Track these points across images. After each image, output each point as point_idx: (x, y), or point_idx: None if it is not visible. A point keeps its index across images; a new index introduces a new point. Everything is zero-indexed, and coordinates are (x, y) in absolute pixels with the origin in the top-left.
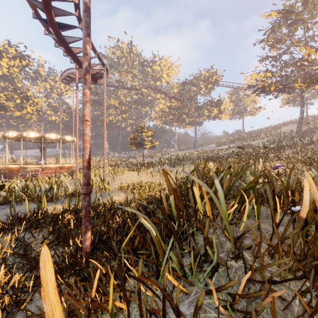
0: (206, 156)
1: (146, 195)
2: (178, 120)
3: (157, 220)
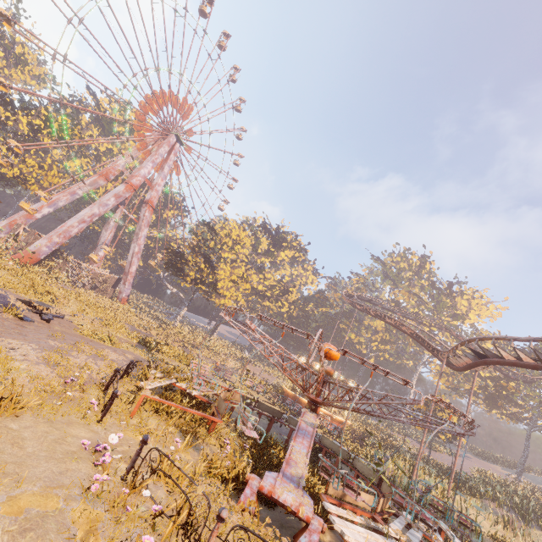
0: None
1: None
2: (490, 402)
3: None
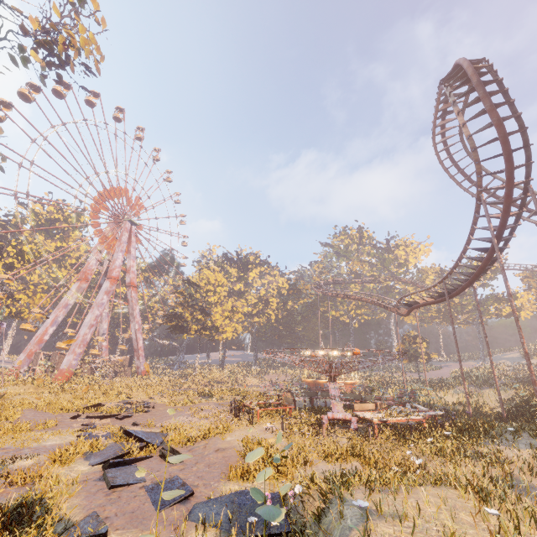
0: (517, 377)
1: (486, 410)
2: (447, 319)
3: (533, 406)
